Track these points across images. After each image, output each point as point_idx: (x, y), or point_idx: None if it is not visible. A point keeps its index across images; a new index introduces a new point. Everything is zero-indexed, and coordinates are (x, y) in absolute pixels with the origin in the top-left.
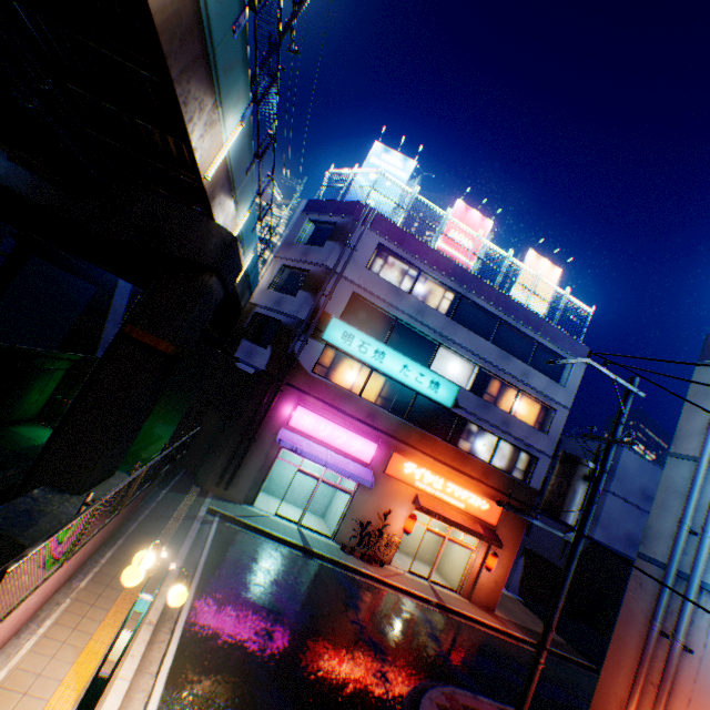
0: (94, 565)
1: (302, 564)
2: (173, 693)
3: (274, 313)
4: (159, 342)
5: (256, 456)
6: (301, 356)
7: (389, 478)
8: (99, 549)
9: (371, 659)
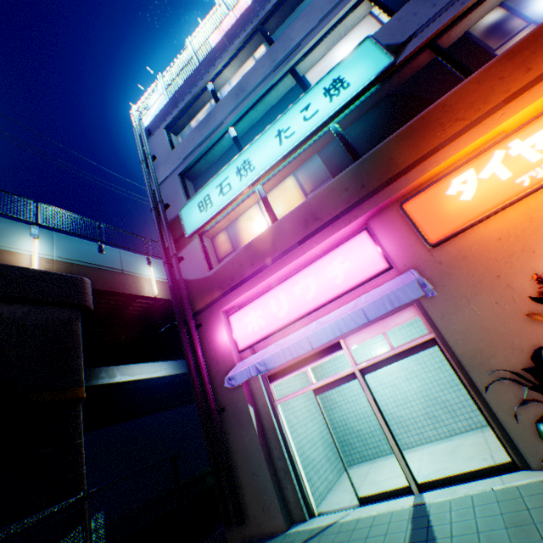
0: None
1: None
2: None
3: None
4: None
5: (242, 431)
6: (189, 275)
7: (459, 243)
8: None
9: None
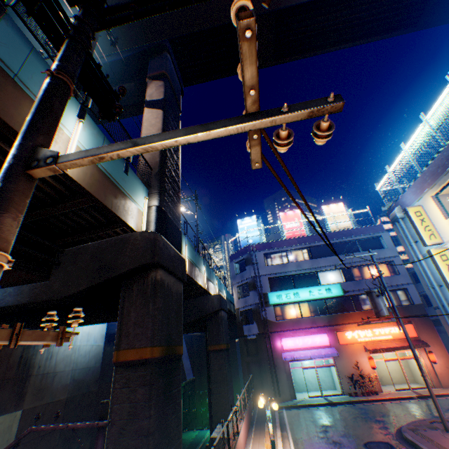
0: (251, 431)
1: (331, 409)
2: (297, 448)
3: (246, 307)
4: (220, 345)
5: (281, 372)
6: (267, 317)
7: (344, 346)
8: (249, 428)
9: (376, 424)
